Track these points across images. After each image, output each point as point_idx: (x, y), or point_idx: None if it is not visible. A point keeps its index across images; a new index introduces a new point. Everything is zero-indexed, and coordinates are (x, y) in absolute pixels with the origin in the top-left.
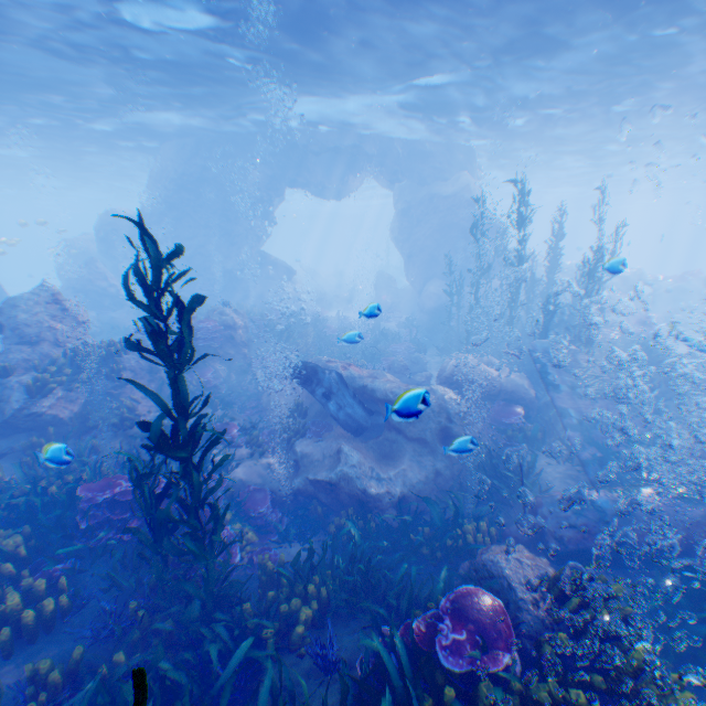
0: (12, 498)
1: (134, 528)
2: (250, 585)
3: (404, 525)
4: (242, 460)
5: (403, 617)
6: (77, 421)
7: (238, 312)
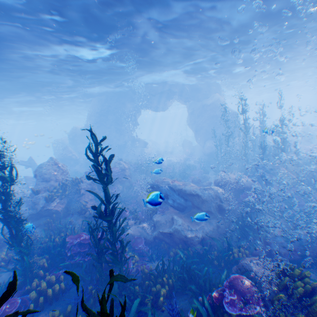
0: (41, 243)
1: (90, 252)
2: (138, 280)
3: (204, 251)
4: (130, 225)
5: (207, 292)
6: (64, 211)
7: (125, 162)
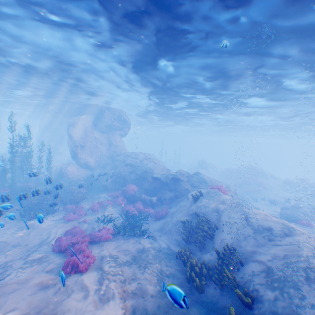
0: None
1: None
2: None
3: None
4: None
5: None
6: None
7: None
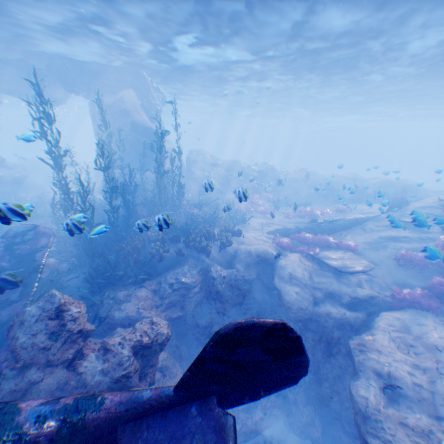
0: None
1: None
2: None
3: None
4: None
5: None
6: None
7: None
